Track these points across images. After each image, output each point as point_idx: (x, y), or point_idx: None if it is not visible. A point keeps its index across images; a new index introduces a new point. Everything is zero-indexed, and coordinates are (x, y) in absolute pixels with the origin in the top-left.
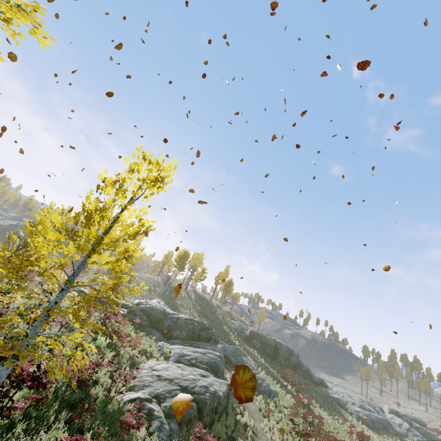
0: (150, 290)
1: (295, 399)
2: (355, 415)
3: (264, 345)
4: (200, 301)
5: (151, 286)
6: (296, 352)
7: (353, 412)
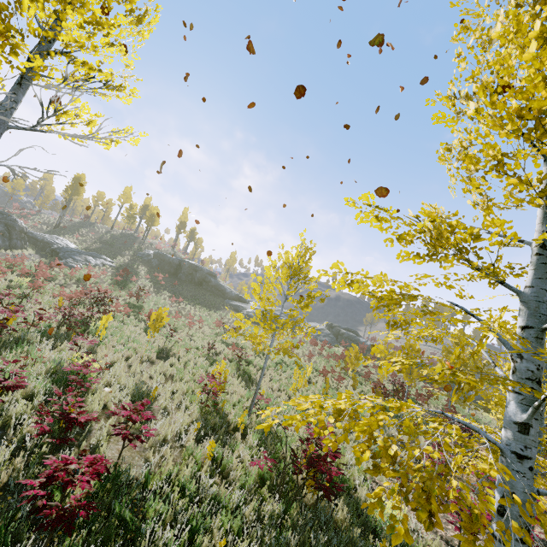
0: (45, 224)
1: (88, 269)
2: (244, 315)
3: (164, 263)
4: (119, 236)
5: (54, 222)
6: (208, 270)
7: (244, 313)
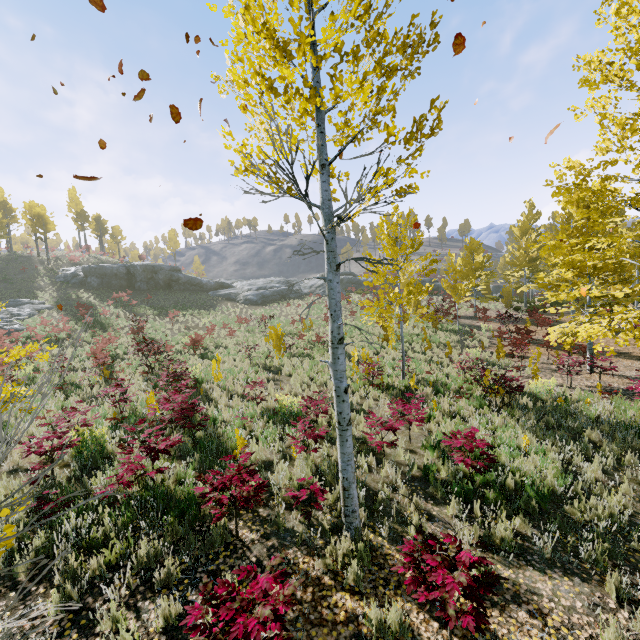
0: None
1: (43, 324)
2: (243, 301)
3: (107, 278)
4: (3, 264)
5: None
6: (169, 266)
7: (242, 299)
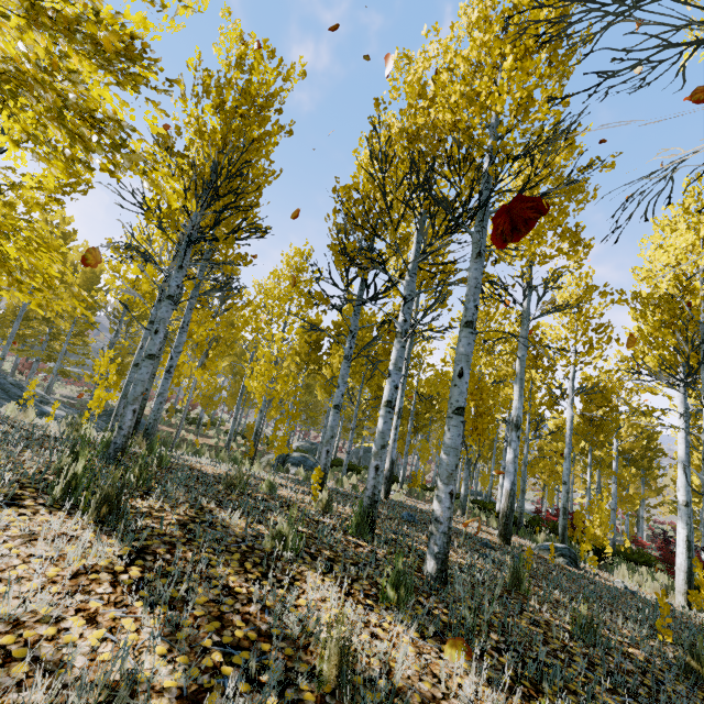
0: None
1: None
2: None
3: None
4: None
5: None
6: None
7: None
